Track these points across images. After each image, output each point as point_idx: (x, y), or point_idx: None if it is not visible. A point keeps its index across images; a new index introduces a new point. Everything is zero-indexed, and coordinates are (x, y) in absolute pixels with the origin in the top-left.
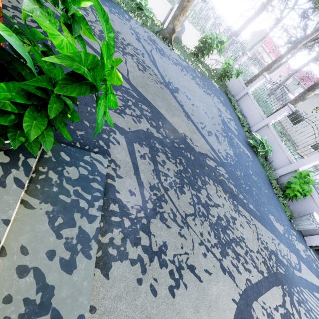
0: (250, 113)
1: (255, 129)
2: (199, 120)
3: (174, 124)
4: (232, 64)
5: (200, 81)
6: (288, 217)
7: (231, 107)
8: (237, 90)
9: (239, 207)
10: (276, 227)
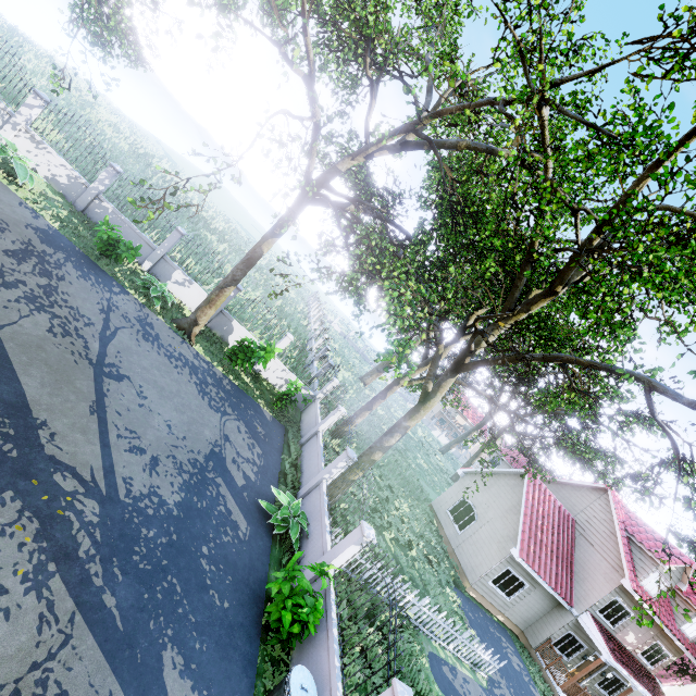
0: (309, 464)
1: (304, 491)
2: (130, 425)
3: (34, 403)
4: (300, 387)
5: (218, 393)
6: (265, 695)
7: (278, 450)
8: (309, 428)
9: (55, 580)
10: (166, 683)
